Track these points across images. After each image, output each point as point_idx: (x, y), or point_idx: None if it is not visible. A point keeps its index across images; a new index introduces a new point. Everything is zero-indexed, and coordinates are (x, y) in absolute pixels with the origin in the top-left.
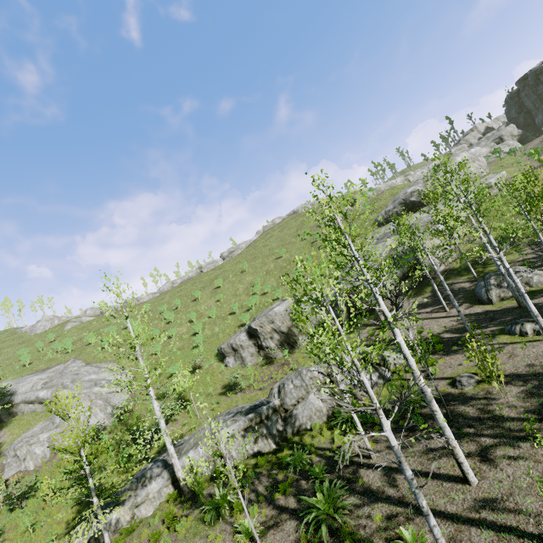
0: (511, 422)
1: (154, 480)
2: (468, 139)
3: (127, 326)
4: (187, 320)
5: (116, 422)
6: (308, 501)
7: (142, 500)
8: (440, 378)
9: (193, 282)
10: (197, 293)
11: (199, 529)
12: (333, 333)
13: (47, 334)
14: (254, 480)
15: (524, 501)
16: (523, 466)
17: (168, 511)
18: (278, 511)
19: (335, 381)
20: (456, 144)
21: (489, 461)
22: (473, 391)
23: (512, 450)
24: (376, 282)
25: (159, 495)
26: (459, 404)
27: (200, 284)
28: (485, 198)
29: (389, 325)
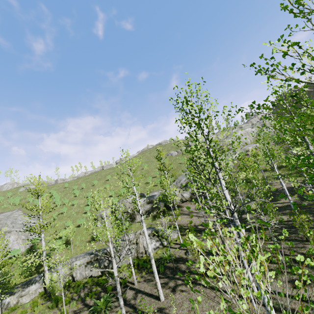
0: (193, 275)
1: (35, 284)
2: (252, 121)
3: (53, 194)
4: (86, 196)
5: (28, 250)
6: (95, 301)
7: (25, 293)
8: (184, 249)
9: (96, 174)
10: (95, 182)
11: (45, 311)
12: (154, 216)
13: (8, 192)
14: (81, 290)
15: (173, 309)
16: (183, 295)
17: (34, 300)
18: (84, 306)
19: (138, 243)
20: (247, 122)
21: (173, 291)
22: (191, 257)
23: (184, 287)
24: (135, 202)
25: (35, 292)
26: (182, 263)
27: (99, 176)
28: (245, 156)
29: (141, 221)
